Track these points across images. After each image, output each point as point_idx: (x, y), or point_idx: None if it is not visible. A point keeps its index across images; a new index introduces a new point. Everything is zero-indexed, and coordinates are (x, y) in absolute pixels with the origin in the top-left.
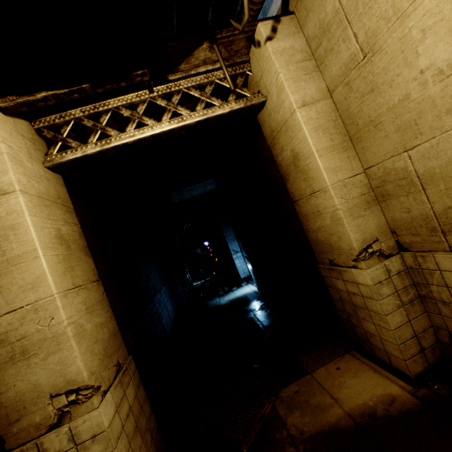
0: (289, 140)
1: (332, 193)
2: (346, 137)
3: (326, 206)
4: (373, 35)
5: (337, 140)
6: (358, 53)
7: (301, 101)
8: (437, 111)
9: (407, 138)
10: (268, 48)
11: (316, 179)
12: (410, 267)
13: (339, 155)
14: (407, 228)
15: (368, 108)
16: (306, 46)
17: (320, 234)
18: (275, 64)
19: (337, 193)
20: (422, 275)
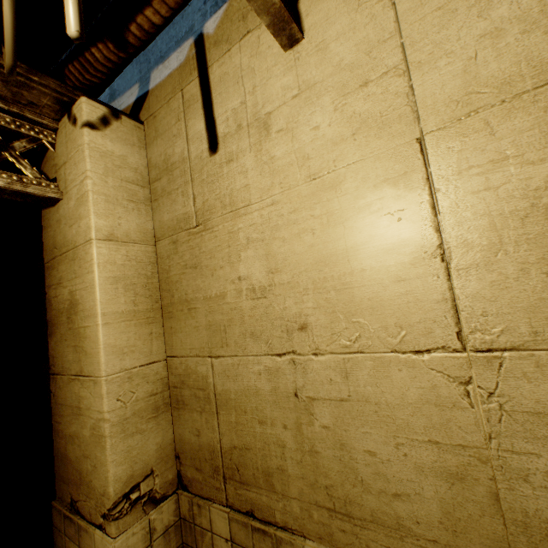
0: (72, 276)
1: (105, 391)
2: (158, 304)
3: (92, 406)
4: (210, 210)
5: (143, 305)
6: (193, 217)
7: (109, 232)
8: (244, 329)
9: (215, 341)
10: (84, 135)
11: (91, 356)
12: (184, 517)
13: (139, 327)
14: (193, 457)
15: (188, 283)
16: (145, 169)
17: (73, 447)
18: (86, 162)
19: (114, 391)
20: (194, 534)
